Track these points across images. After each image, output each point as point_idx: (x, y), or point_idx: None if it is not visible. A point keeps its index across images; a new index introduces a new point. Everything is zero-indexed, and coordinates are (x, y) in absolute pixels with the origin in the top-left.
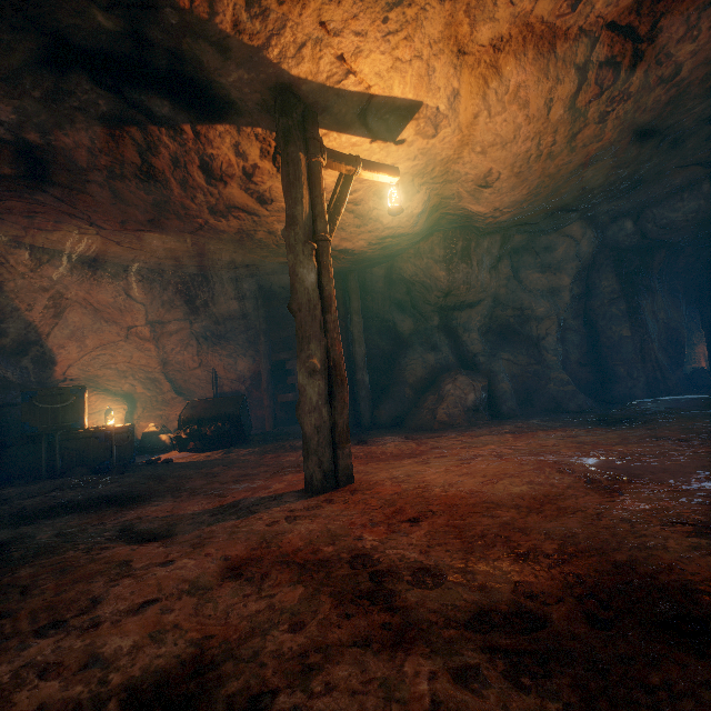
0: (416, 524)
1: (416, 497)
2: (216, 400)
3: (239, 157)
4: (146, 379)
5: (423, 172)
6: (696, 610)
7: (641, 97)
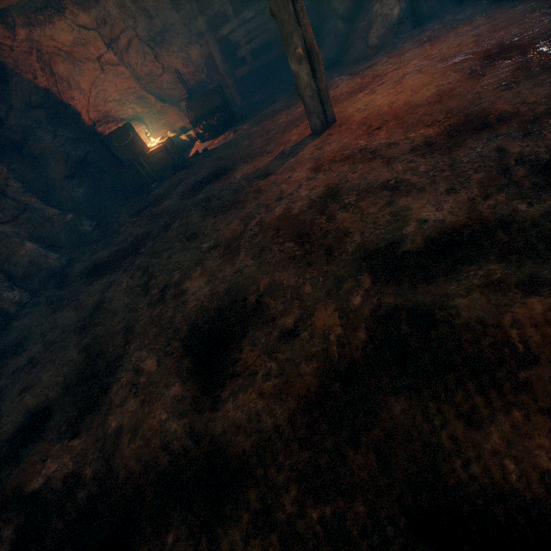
0: (380, 130)
1: (375, 117)
2: (202, 97)
3: None
4: (136, 100)
5: None
6: (486, 122)
7: None
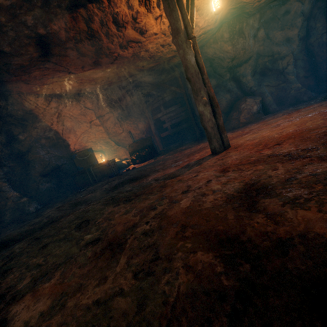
0: (280, 145)
1: (268, 140)
2: (139, 141)
3: (129, 9)
4: (104, 143)
5: None
6: None
7: None
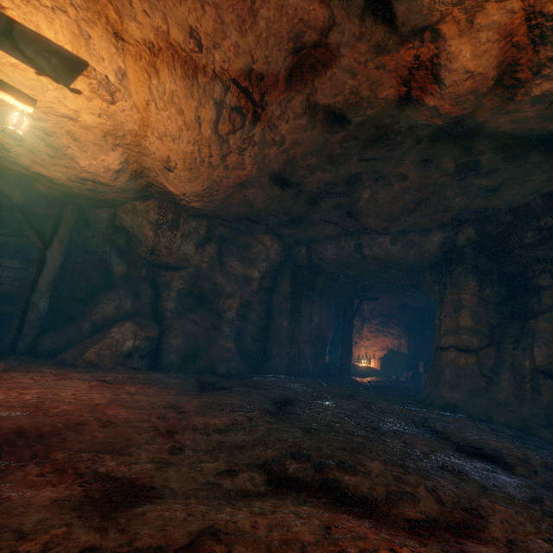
0: None
1: None
2: None
3: None
4: None
5: (115, 134)
6: None
7: (264, 148)
